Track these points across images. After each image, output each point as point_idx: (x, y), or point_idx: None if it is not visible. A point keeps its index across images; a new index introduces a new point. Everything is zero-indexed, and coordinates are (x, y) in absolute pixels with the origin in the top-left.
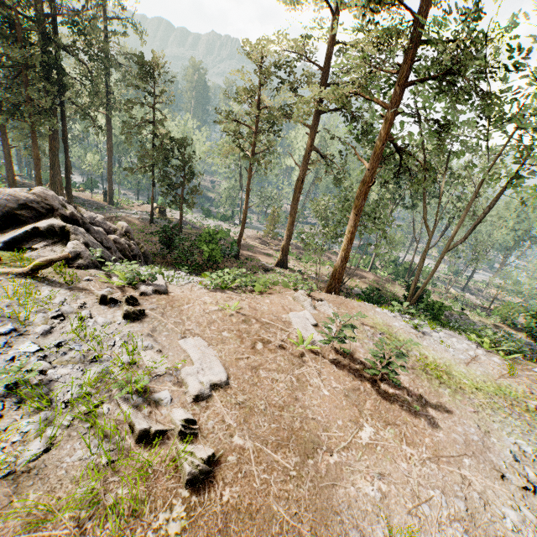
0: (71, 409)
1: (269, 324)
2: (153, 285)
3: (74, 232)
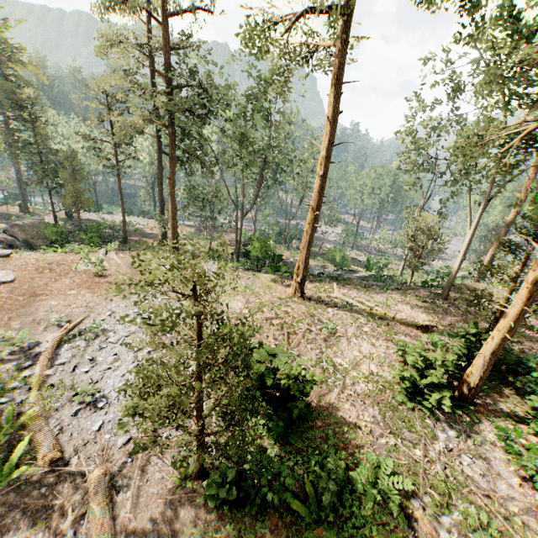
0: None
1: (64, 264)
2: None
3: None
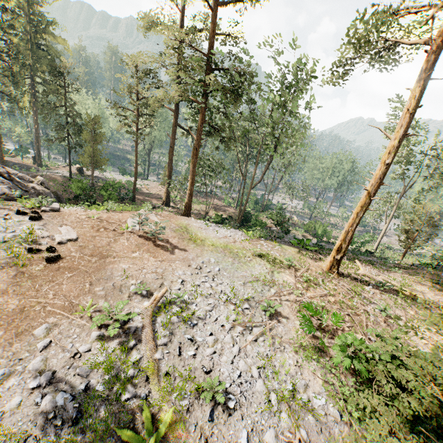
0: (0, 242)
1: (114, 223)
2: (51, 207)
3: (2, 181)
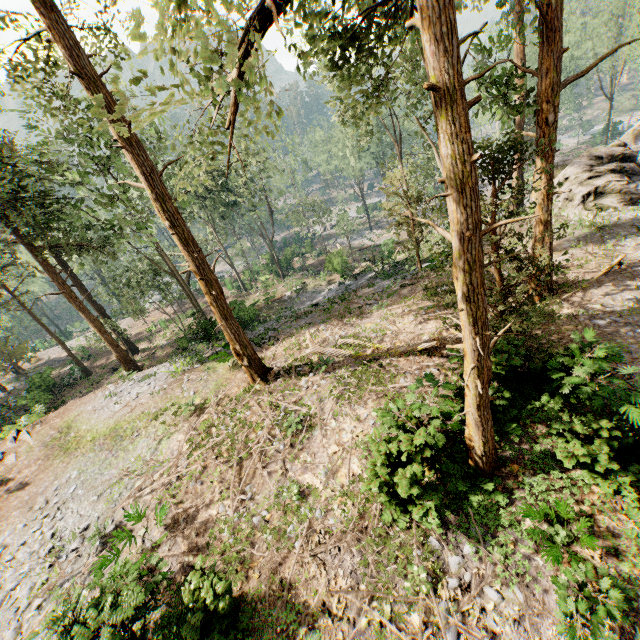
0: None
1: None
2: None
3: None
